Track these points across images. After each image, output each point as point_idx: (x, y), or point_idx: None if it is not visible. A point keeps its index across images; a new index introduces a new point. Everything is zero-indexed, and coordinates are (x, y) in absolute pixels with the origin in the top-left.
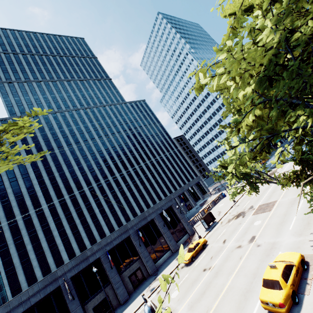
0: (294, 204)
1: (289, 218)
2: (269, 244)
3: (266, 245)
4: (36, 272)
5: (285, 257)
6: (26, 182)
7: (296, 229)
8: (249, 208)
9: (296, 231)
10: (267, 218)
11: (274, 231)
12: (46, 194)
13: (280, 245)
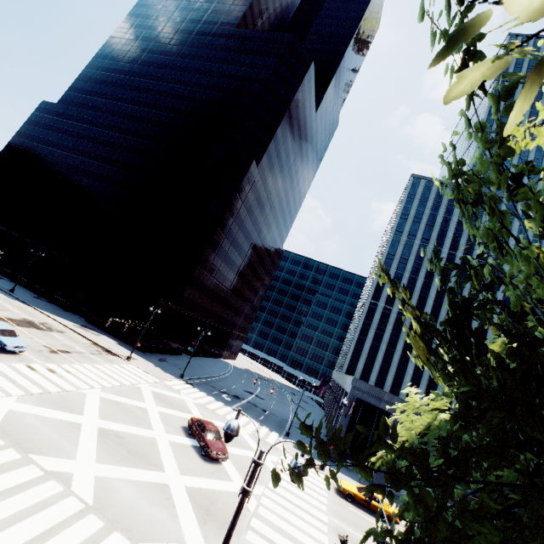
0: None
1: None
2: None
3: None
4: (372, 375)
5: None
6: (427, 278)
7: None
8: None
9: None
10: None
11: None
12: (435, 308)
13: None
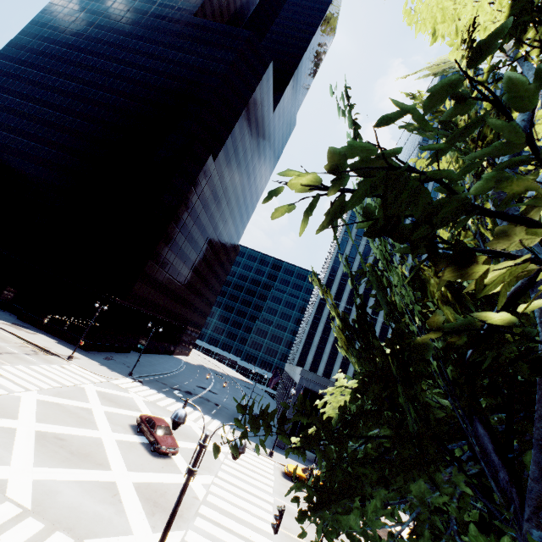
0: None
1: None
2: None
3: None
4: (320, 366)
5: None
6: None
7: None
8: None
9: None
10: None
11: None
12: None
13: None
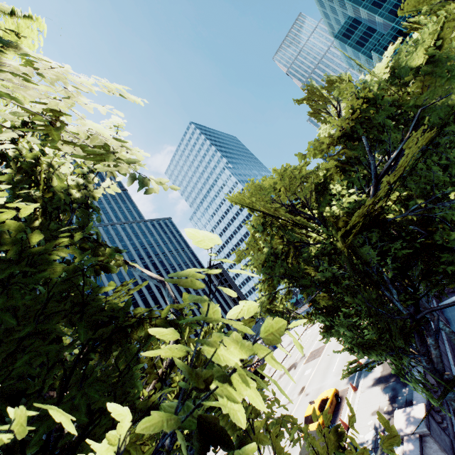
0: (339, 345)
1: (334, 360)
2: (316, 390)
3: (314, 391)
4: None
5: (324, 394)
6: None
7: (337, 370)
8: (301, 357)
9: (337, 371)
10: (317, 364)
11: (321, 376)
12: None
13: (324, 388)
